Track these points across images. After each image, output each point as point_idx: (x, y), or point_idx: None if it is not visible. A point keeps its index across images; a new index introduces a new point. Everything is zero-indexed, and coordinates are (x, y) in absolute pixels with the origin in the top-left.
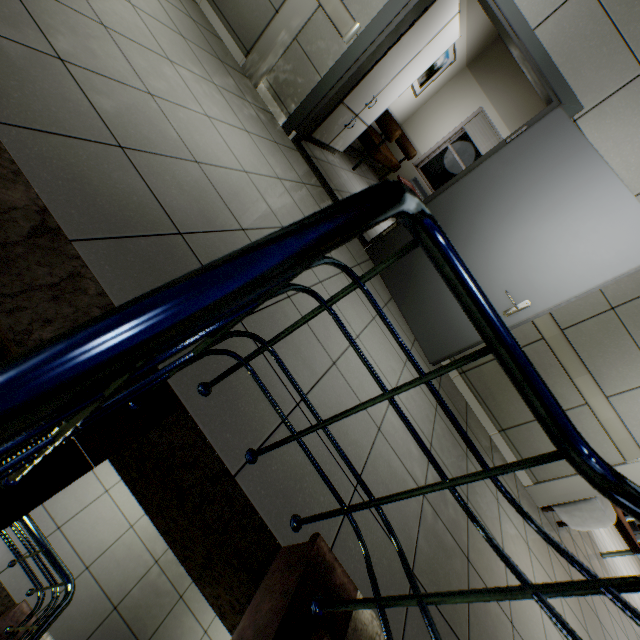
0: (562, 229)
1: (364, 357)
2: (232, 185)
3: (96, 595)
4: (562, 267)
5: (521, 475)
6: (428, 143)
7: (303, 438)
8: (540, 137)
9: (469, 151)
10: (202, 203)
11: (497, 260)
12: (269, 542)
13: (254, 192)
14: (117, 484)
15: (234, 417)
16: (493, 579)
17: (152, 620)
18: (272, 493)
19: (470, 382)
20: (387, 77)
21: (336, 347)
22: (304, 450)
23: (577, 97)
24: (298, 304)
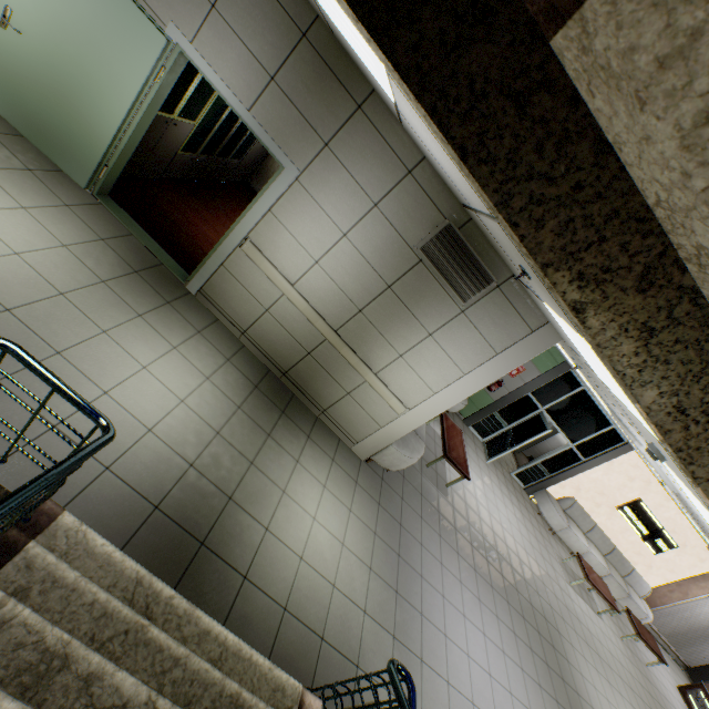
0: None
1: None
2: None
3: (128, 495)
4: None
5: None
6: None
7: None
8: None
9: None
10: None
11: None
12: None
13: None
14: (117, 387)
15: None
16: None
17: (204, 519)
18: None
19: None
20: None
21: None
22: None
23: None
24: None
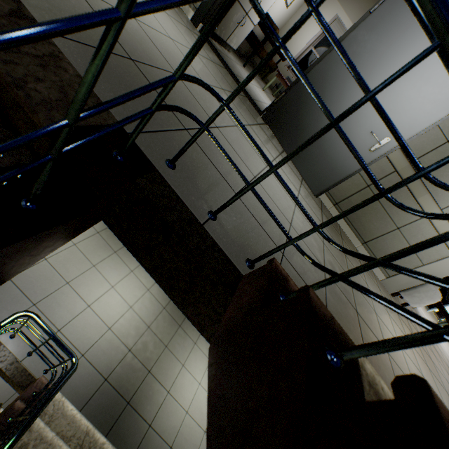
0: (415, 77)
1: (314, 90)
2: (163, 43)
3: (91, 372)
4: (415, 107)
5: (378, 273)
6: (297, 48)
7: (244, 215)
8: (398, 3)
9: None
10: (143, 46)
11: (364, 109)
12: (234, 271)
13: (180, 54)
14: (95, 301)
15: (195, 189)
16: (372, 326)
17: (132, 386)
18: (230, 242)
19: (341, 210)
20: None
21: (254, 168)
22: (257, 197)
23: None
24: (224, 134)
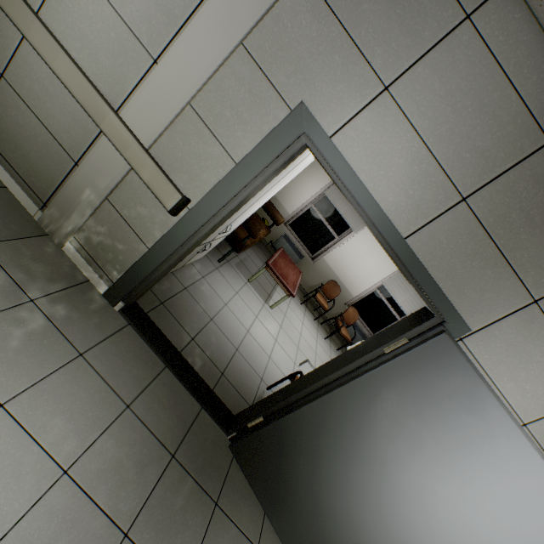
0: (466, 486)
1: None
2: None
3: None
4: (472, 534)
5: None
6: (294, 204)
7: None
8: (427, 363)
9: (331, 211)
10: None
11: (391, 503)
12: None
13: None
14: None
15: None
16: None
17: None
18: None
19: None
20: (240, 212)
21: None
22: None
23: (462, 315)
24: None
